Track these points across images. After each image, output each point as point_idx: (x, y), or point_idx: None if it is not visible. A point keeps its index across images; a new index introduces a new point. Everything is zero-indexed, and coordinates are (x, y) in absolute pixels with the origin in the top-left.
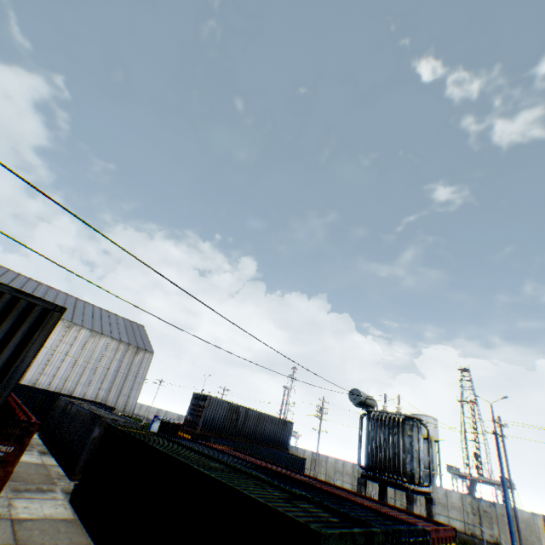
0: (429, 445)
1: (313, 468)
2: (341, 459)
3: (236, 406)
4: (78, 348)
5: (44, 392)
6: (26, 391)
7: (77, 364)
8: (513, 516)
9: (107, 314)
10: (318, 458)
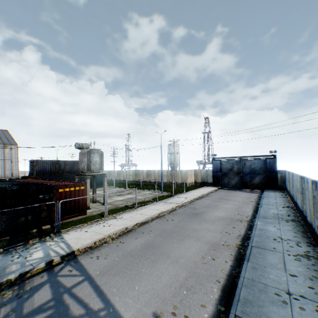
0: (100, 158)
1: (118, 177)
2: (128, 170)
3: (57, 161)
4: None
5: None
6: None
7: None
8: (181, 173)
9: None
10: (120, 172)
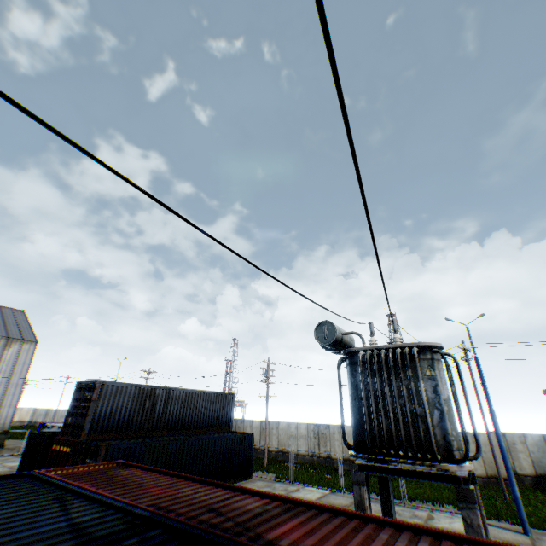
0: (464, 388)
1: (264, 439)
2: (293, 422)
3: (149, 389)
4: None
5: None
6: None
7: None
8: None
9: None
10: (267, 427)
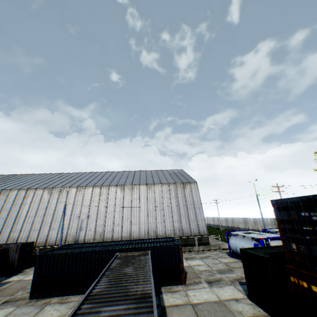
0: None
1: None
2: None
3: None
4: (144, 199)
5: (108, 250)
6: (93, 254)
7: (148, 211)
8: None
9: (155, 172)
10: None
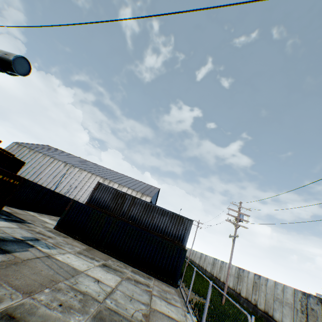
0: None
1: (254, 293)
2: (279, 283)
3: (122, 193)
4: None
5: None
6: None
7: None
8: None
9: (138, 182)
10: (258, 281)
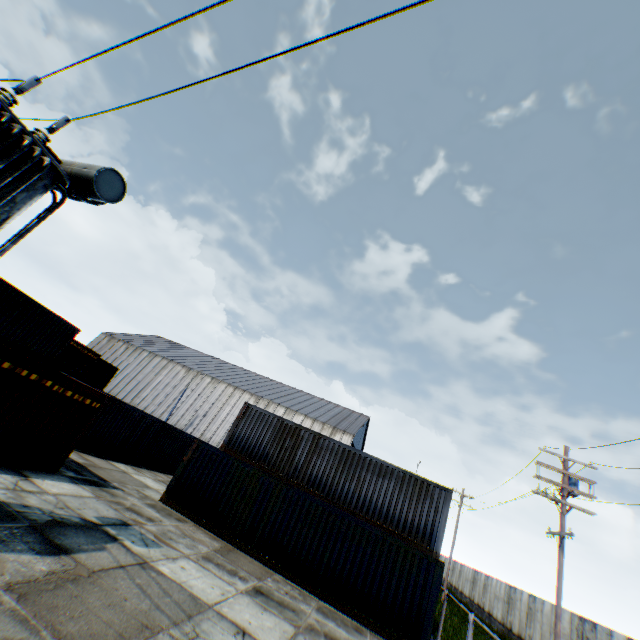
0: None
1: None
2: None
3: (293, 427)
4: None
5: None
6: None
7: None
8: None
9: (324, 403)
10: None
